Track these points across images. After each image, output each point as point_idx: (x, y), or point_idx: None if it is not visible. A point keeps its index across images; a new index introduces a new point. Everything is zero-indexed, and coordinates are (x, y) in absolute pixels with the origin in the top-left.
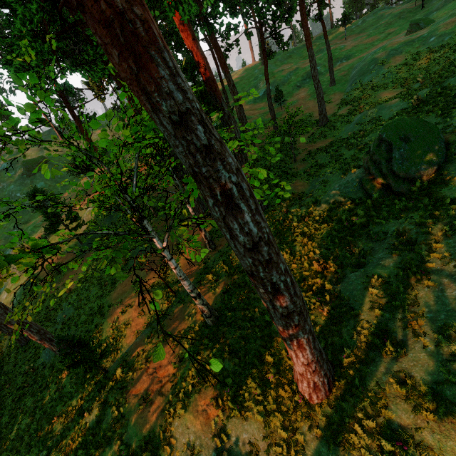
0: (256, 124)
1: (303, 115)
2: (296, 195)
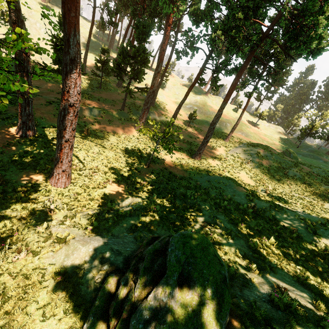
0: (164, 118)
1: (194, 141)
2: (103, 198)
